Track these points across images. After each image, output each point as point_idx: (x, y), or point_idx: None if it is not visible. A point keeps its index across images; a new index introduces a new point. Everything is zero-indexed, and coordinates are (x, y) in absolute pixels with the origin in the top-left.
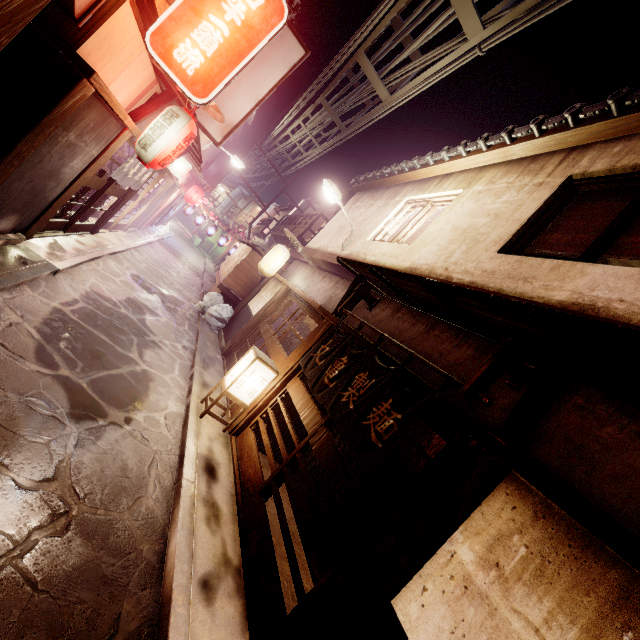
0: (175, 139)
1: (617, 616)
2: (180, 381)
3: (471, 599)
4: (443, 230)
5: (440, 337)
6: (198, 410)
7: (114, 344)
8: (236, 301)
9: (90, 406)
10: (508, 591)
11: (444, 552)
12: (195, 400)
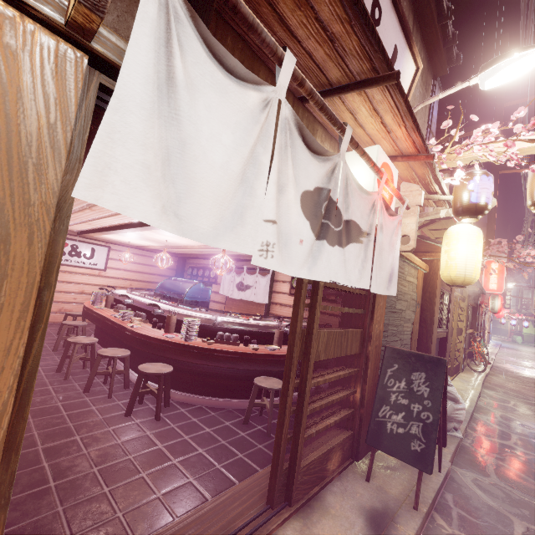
0: (498, 302)
1: None
2: None
3: None
4: None
5: None
6: None
7: (533, 371)
8: None
9: None
10: None
11: None
12: None
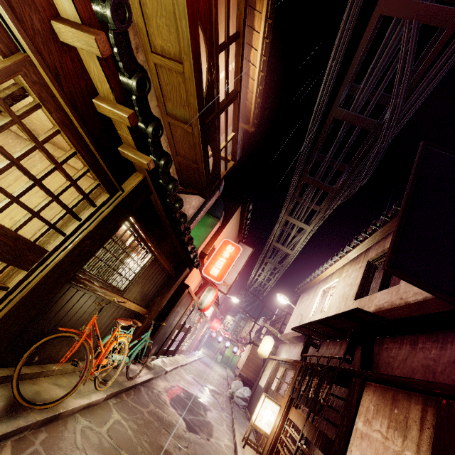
0: (211, 298)
1: (393, 406)
2: (228, 431)
3: (363, 439)
4: (336, 298)
5: (344, 347)
6: (241, 444)
7: (193, 406)
8: (251, 384)
9: (192, 428)
10: (371, 425)
11: (354, 430)
12: (238, 439)
